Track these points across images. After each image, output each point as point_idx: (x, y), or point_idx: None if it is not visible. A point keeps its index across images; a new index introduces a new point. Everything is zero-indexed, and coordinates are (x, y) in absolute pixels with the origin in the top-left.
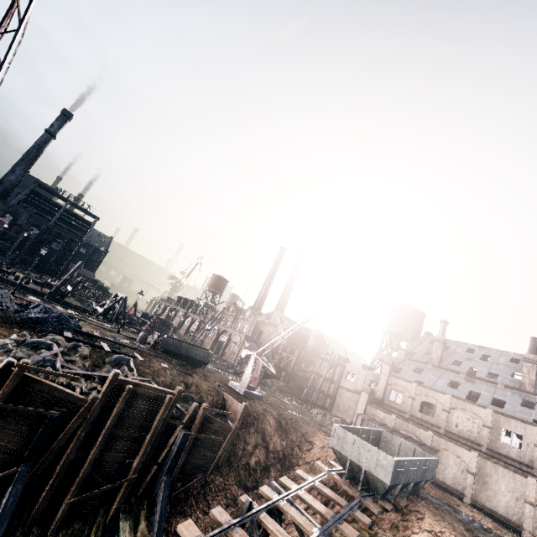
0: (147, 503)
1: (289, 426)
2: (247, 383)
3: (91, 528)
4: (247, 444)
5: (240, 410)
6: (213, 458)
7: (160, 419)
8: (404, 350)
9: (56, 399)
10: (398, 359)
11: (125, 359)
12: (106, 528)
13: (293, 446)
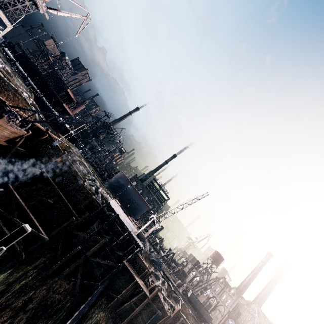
0: None
1: None
2: None
3: None
4: None
5: None
6: None
7: None
8: None
9: (160, 307)
10: None
11: (178, 299)
12: None
13: None
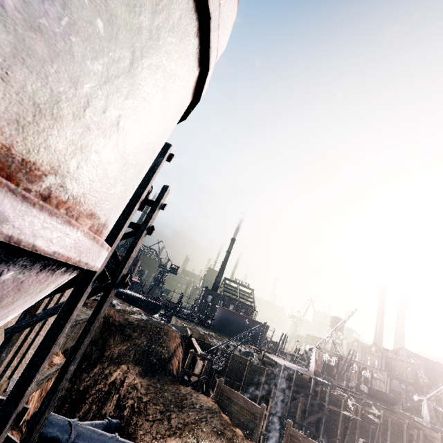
0: None
1: None
2: (428, 420)
3: None
4: None
5: (439, 437)
6: None
7: (406, 435)
8: None
9: (370, 422)
10: None
11: (369, 403)
12: None
13: None
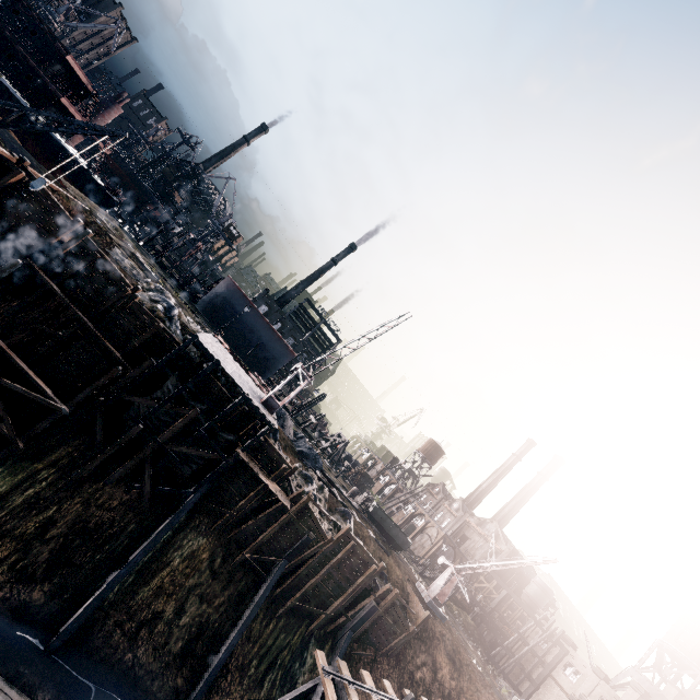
0: (330, 643)
1: (464, 669)
2: (434, 594)
3: (295, 632)
4: (417, 655)
5: (422, 616)
6: (385, 645)
7: (363, 581)
8: (677, 688)
9: (313, 527)
10: (660, 694)
11: (349, 514)
12: (302, 639)
13: (461, 694)
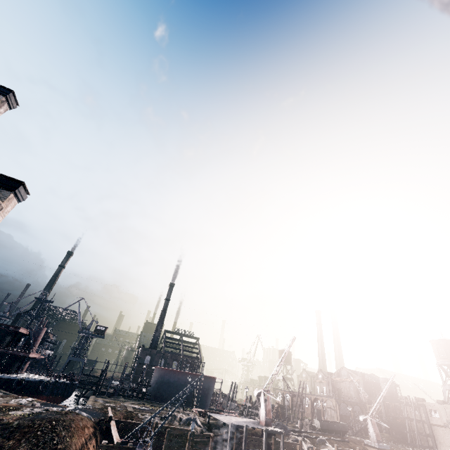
0: None
1: None
2: (375, 439)
3: None
4: None
5: None
6: None
7: None
8: None
9: None
10: None
11: (323, 439)
12: None
13: None
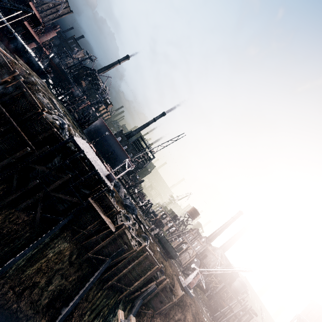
0: (130, 305)
1: None
2: (188, 283)
3: (112, 298)
4: (176, 315)
5: (180, 294)
6: (159, 308)
7: (150, 273)
8: None
9: (127, 243)
10: None
11: (147, 238)
12: (116, 302)
13: None
